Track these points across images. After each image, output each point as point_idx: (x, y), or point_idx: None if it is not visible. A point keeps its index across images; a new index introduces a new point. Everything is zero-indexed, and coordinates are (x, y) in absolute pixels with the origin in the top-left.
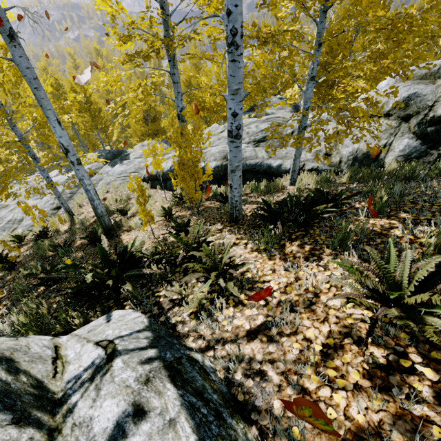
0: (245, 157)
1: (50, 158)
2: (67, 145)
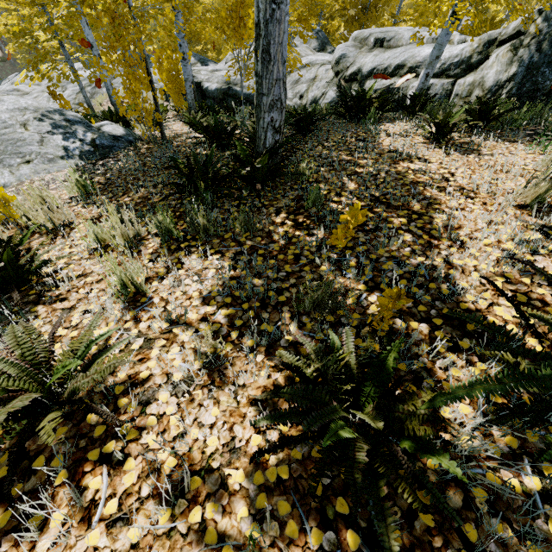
0: (244, 86)
1: (77, 48)
2: (92, 42)
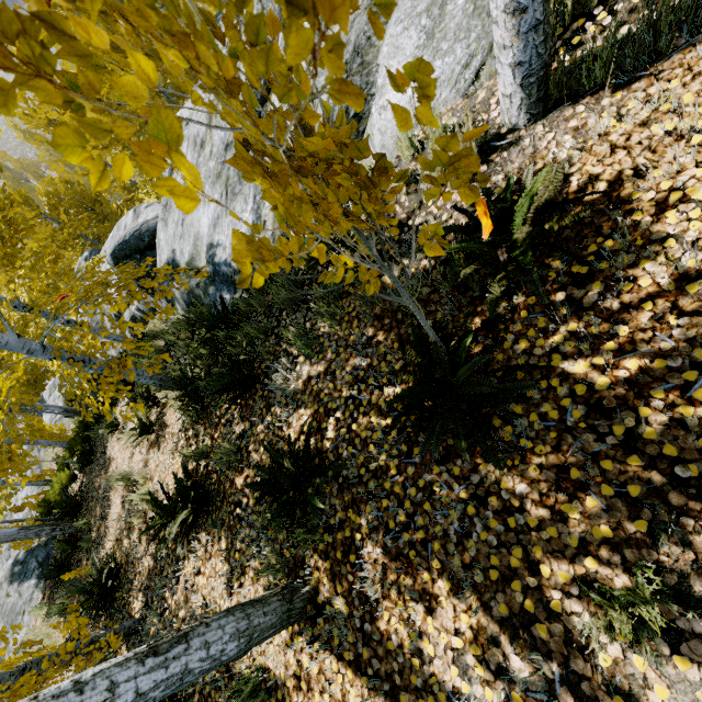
0: None
1: None
2: None
